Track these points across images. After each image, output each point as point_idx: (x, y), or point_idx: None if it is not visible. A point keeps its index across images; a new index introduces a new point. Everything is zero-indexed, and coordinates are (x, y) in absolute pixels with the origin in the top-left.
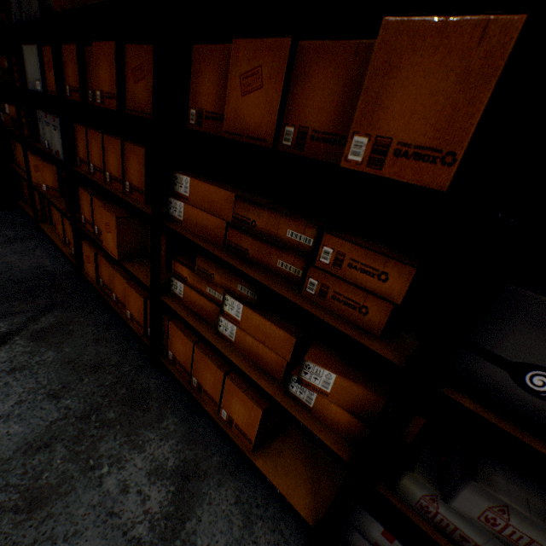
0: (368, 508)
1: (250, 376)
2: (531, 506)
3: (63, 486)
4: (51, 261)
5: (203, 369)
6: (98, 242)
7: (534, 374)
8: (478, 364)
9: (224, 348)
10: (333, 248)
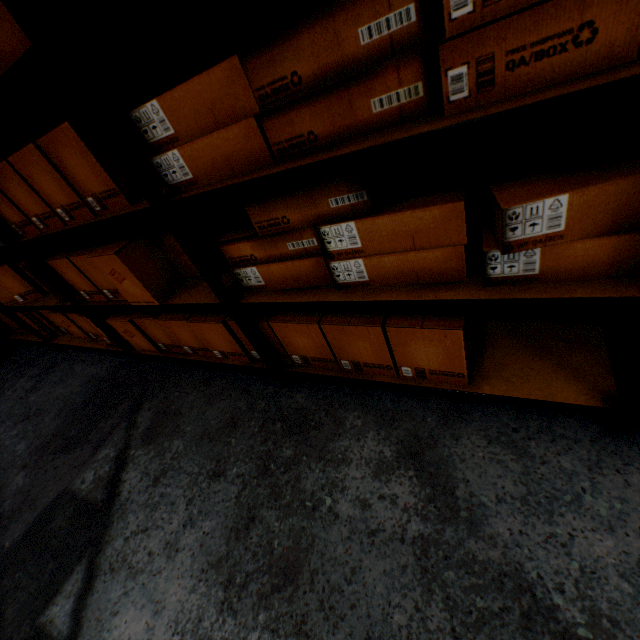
0: None
1: (424, 300)
2: None
3: (302, 541)
4: (97, 367)
5: (349, 344)
6: (122, 305)
7: None
8: None
9: (363, 296)
10: None
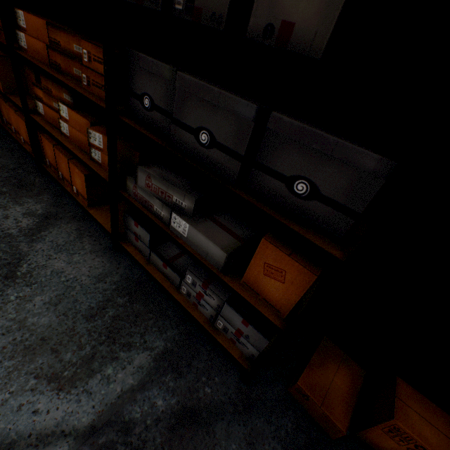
0: (130, 215)
1: (73, 151)
2: (161, 175)
3: None
4: None
5: (61, 163)
6: None
7: (145, 98)
8: (134, 103)
9: (63, 140)
10: (86, 50)
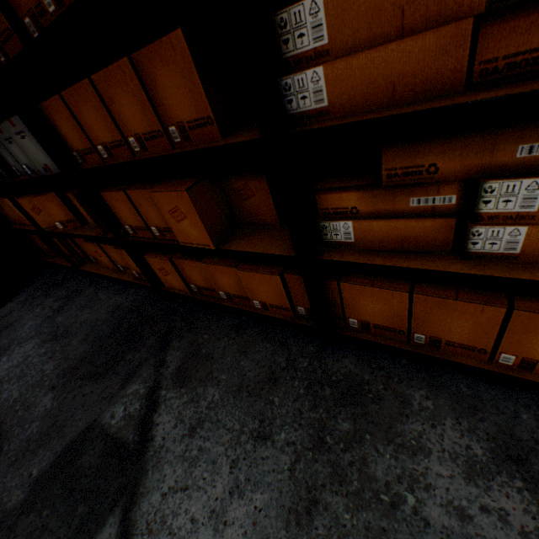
0: None
1: None
2: None
3: None
4: (121, 297)
5: (440, 319)
6: (169, 244)
7: None
8: None
9: (509, 272)
10: None
